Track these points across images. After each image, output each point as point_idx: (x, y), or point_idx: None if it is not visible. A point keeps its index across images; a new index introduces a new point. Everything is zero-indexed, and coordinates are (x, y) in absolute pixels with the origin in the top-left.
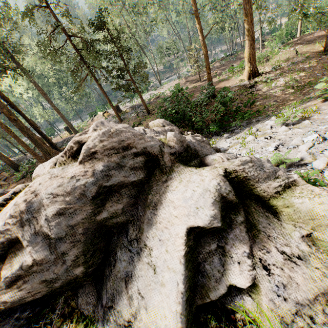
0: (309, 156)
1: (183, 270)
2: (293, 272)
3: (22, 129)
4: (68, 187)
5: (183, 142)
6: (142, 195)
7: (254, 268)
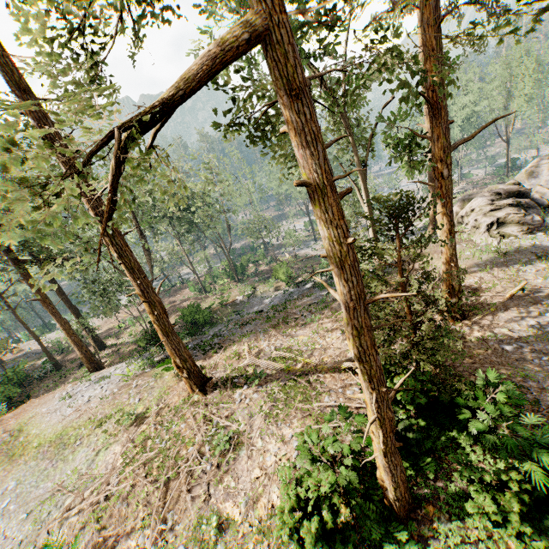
0: None
1: None
2: None
3: None
4: None
5: None
6: None
7: None
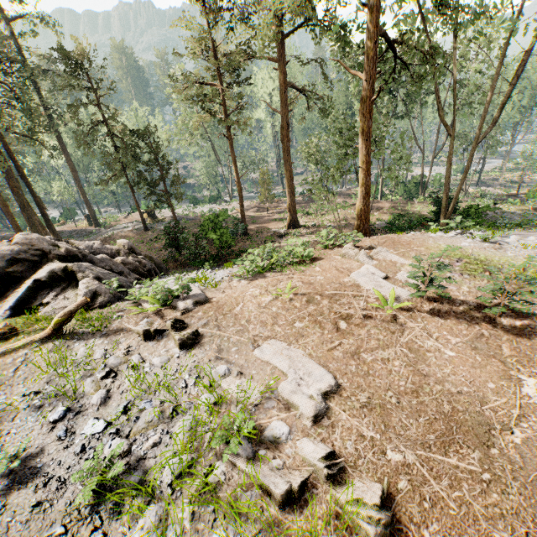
0: None
1: (25, 290)
2: (62, 301)
3: (23, 206)
4: (0, 253)
5: (72, 252)
6: (36, 268)
7: (53, 299)
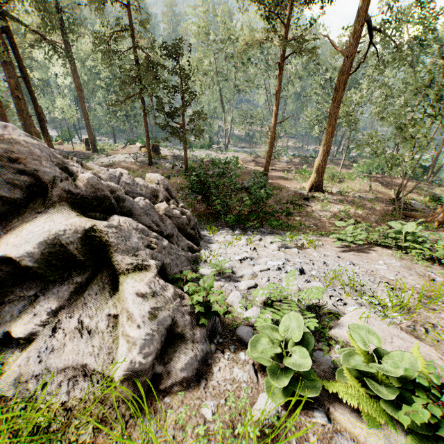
0: (249, 276)
1: None
2: (71, 341)
3: (21, 112)
4: None
5: (99, 190)
6: (13, 217)
7: (44, 325)
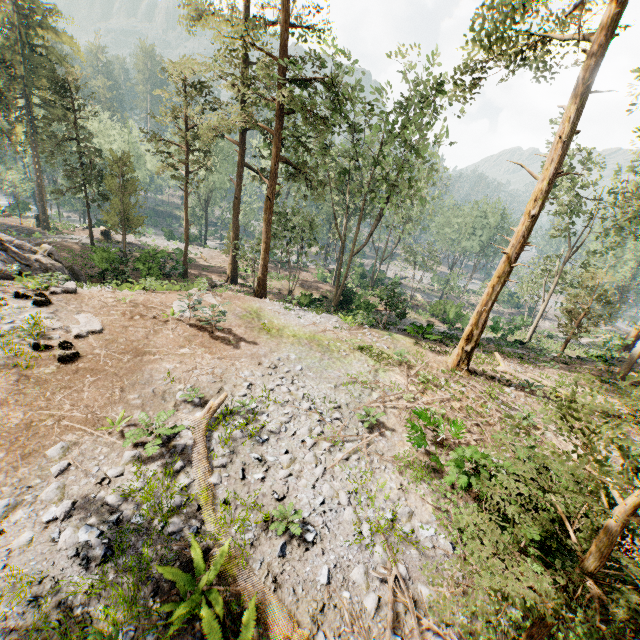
0: None
1: None
2: None
3: None
4: None
5: None
6: None
7: None
